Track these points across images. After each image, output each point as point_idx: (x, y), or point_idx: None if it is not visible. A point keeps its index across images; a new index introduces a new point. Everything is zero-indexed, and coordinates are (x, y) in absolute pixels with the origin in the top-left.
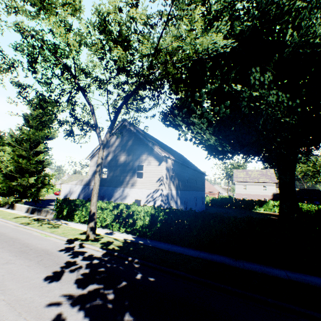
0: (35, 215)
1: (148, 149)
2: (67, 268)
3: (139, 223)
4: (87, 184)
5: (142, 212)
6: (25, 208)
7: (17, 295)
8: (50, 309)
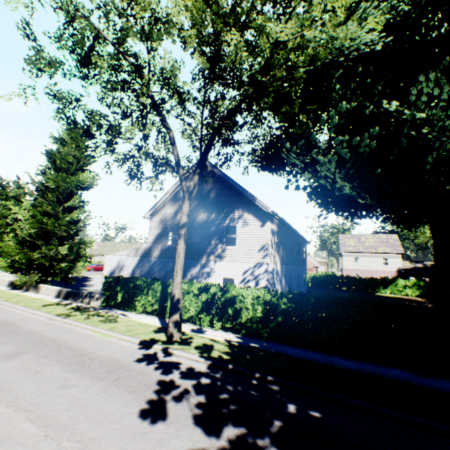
0: (71, 301)
1: (243, 203)
2: (166, 393)
3: (245, 316)
4: (145, 255)
5: (249, 298)
6: (54, 291)
7: None
8: None
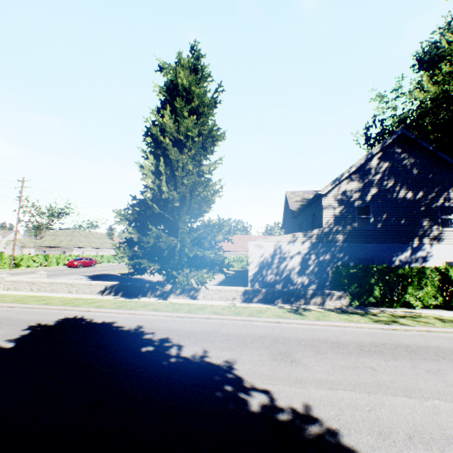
0: (287, 304)
1: None
2: None
3: None
4: (322, 239)
5: None
6: (235, 293)
7: None
8: None
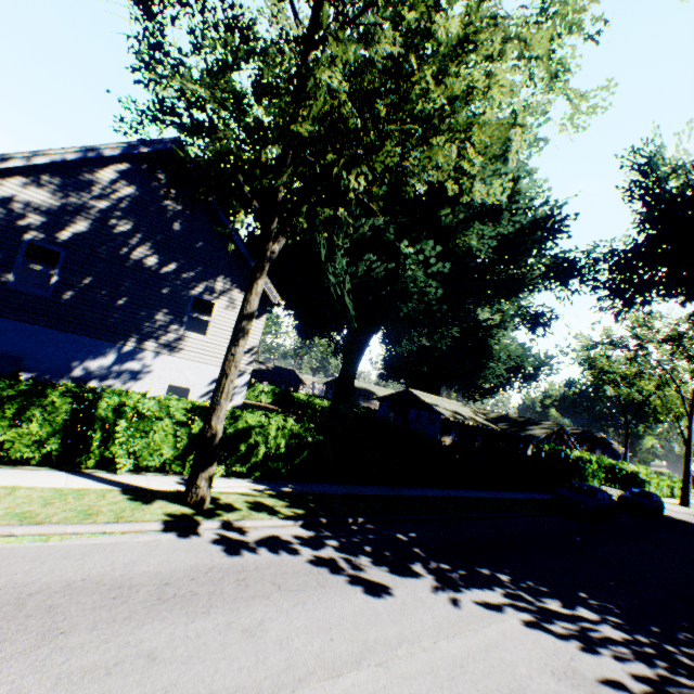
0: None
1: (237, 270)
2: (343, 569)
3: (263, 453)
4: None
5: (274, 429)
6: None
7: (423, 628)
8: (466, 607)
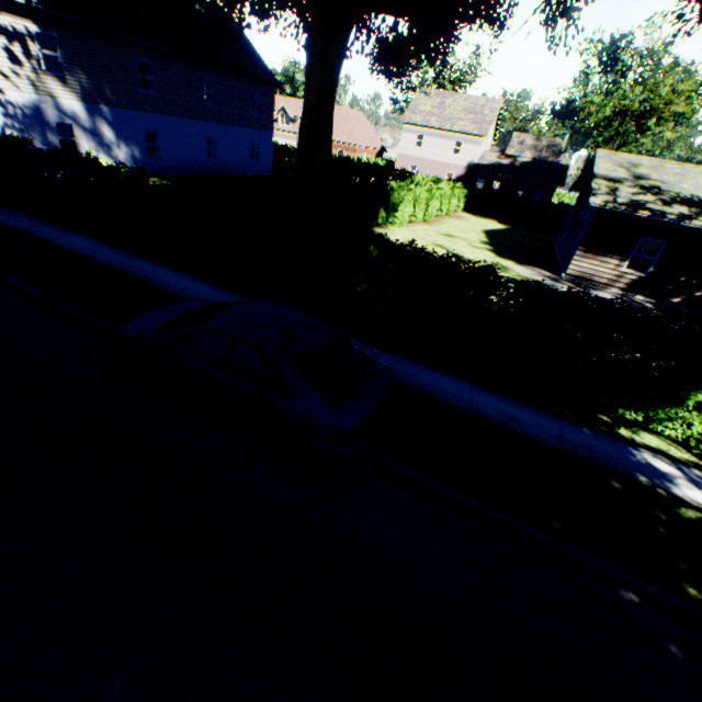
0: None
1: None
2: None
3: None
4: None
5: None
6: None
7: None
8: None
